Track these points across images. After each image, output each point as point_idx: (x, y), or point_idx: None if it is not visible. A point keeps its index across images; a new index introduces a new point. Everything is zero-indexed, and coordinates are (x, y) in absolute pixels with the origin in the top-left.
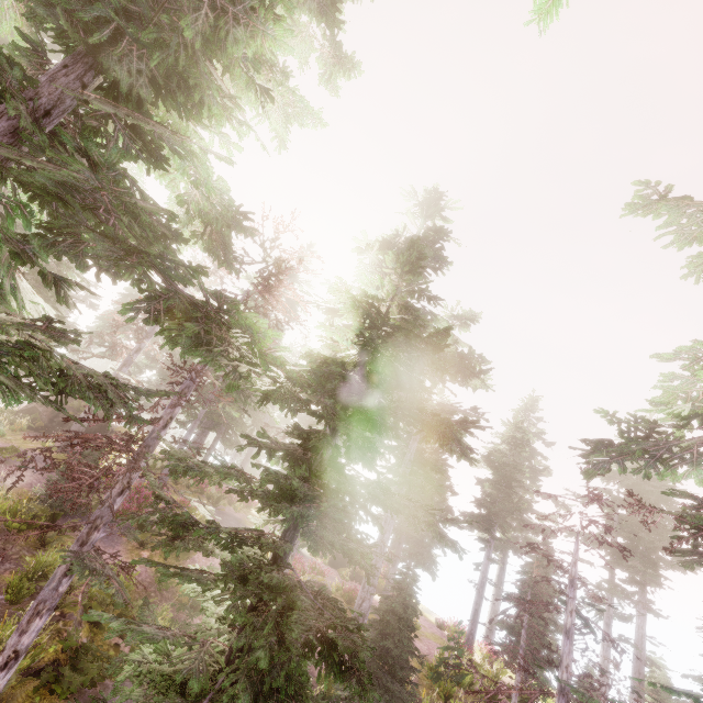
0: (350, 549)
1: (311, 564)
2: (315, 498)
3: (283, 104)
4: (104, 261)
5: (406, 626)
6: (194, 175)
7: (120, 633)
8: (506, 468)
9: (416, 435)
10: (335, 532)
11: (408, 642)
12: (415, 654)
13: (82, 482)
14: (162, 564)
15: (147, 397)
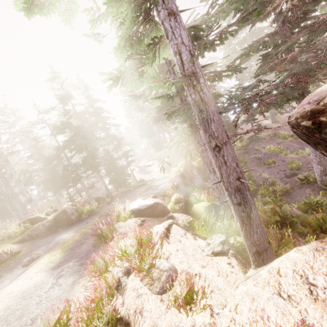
0: None
1: None
2: None
3: None
4: None
5: None
6: None
7: None
8: None
9: None
10: None
11: None
12: None
13: None
14: None
15: None
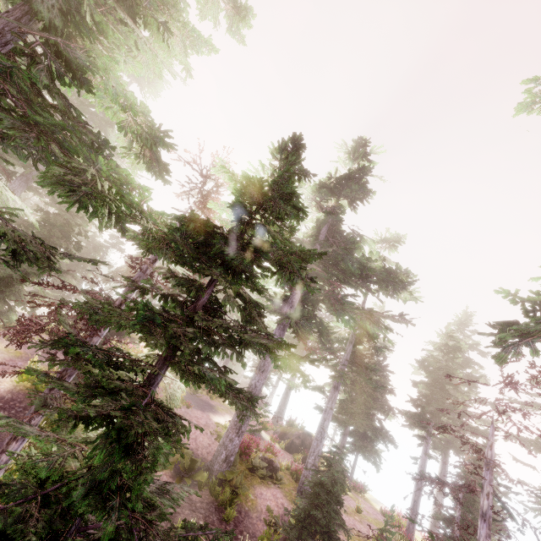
0: (211, 379)
1: (265, 444)
2: (153, 313)
3: (181, 36)
4: (19, 139)
5: (336, 501)
6: (124, 102)
7: (2, 426)
8: (440, 372)
9: (352, 339)
10: (153, 334)
11: (335, 514)
12: (343, 526)
13: (30, 327)
14: (46, 375)
15: (72, 259)
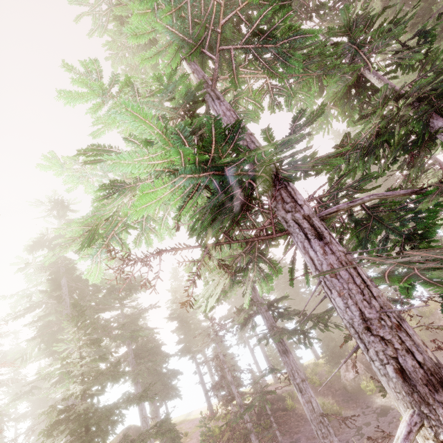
0: None
1: None
2: None
3: None
4: None
5: None
6: None
7: None
8: (181, 315)
9: (128, 341)
10: None
11: None
12: None
13: None
14: None
15: None
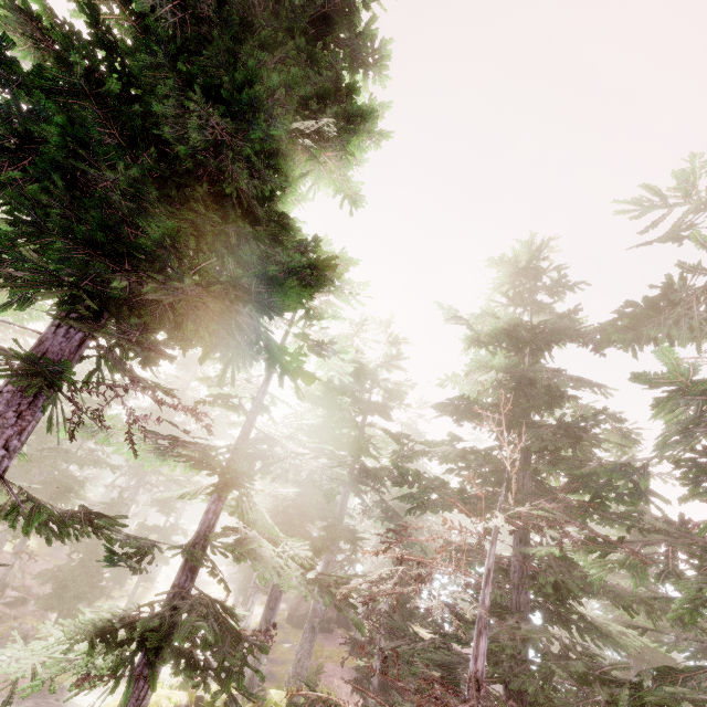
0: None
1: None
2: None
3: None
4: None
5: None
6: None
7: None
8: None
9: None
10: None
11: None
12: None
13: None
14: None
15: None
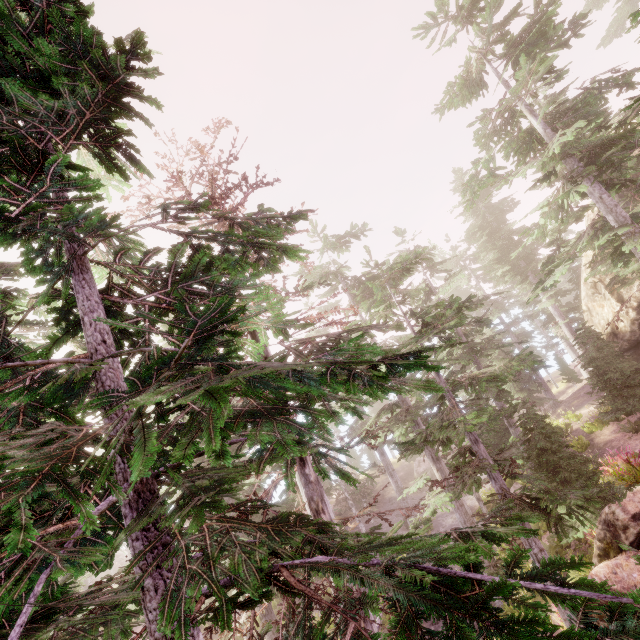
0: None
1: None
2: None
3: None
4: None
5: None
6: None
7: None
8: None
9: None
10: None
11: None
12: None
13: None
14: None
15: None
